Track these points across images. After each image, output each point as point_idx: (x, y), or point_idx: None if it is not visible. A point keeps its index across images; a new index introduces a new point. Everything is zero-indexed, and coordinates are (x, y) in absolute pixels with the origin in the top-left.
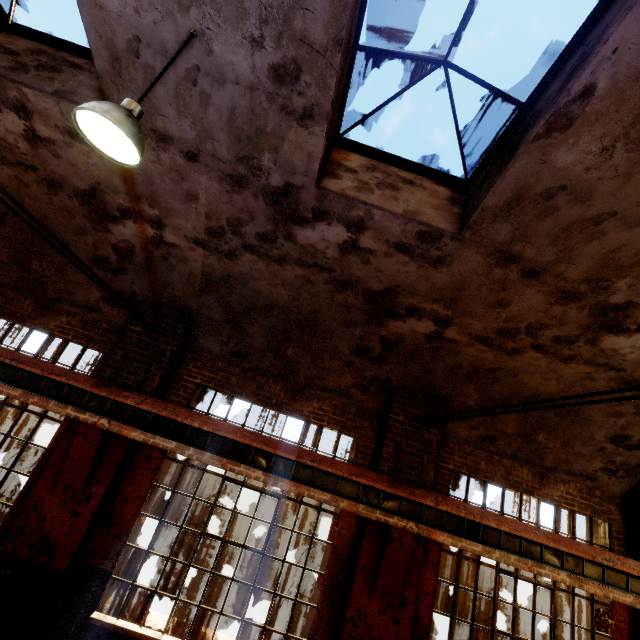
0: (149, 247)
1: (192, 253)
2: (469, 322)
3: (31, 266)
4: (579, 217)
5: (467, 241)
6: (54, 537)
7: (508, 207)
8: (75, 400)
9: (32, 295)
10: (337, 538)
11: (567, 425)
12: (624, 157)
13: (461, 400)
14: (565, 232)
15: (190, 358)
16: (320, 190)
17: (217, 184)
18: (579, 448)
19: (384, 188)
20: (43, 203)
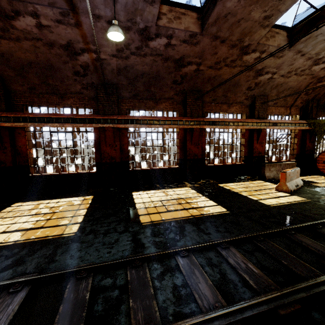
0: (94, 62)
1: (112, 61)
2: (206, 62)
3: (49, 82)
4: (234, 21)
5: (204, 35)
6: (113, 156)
7: (215, 21)
8: (99, 122)
9: (54, 94)
10: (180, 137)
11: (235, 88)
12: (243, 2)
13: (206, 90)
14: (231, 26)
15: (120, 101)
16: (157, 26)
17: None
18: (239, 95)
19: (176, 19)
20: (47, 54)
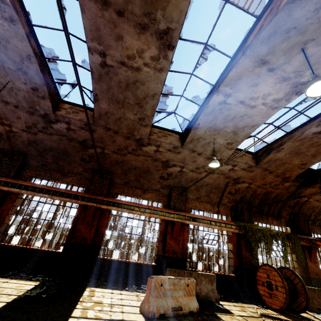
0: (8, 133)
1: (23, 134)
2: (109, 147)
3: None
4: (115, 118)
5: (97, 125)
6: None
7: (100, 117)
8: None
9: None
10: (76, 214)
11: (147, 175)
12: (113, 106)
13: (116, 172)
14: (115, 122)
15: (26, 168)
16: (55, 114)
17: (26, 114)
18: (153, 182)
19: (74, 113)
20: None
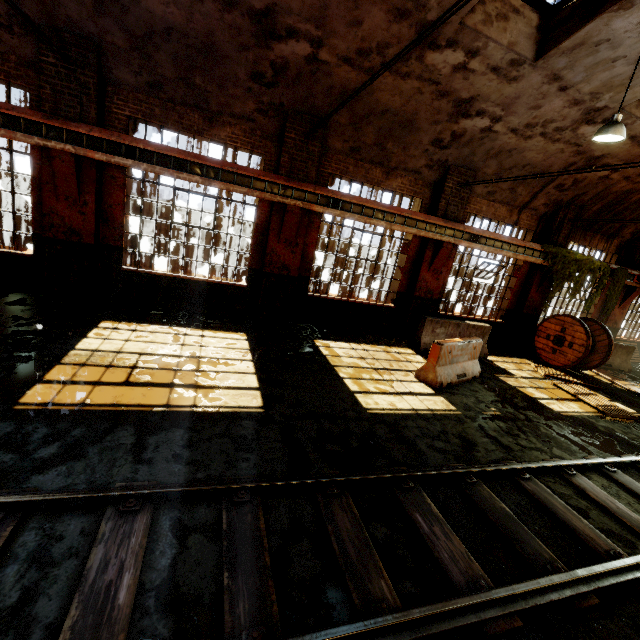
0: None
1: None
2: (336, 43)
3: None
4: None
5: None
6: (76, 227)
7: None
8: (36, 132)
9: None
10: (258, 219)
11: (406, 134)
12: None
13: (336, 119)
14: None
15: (112, 91)
16: None
17: None
18: (413, 152)
19: None
20: None
